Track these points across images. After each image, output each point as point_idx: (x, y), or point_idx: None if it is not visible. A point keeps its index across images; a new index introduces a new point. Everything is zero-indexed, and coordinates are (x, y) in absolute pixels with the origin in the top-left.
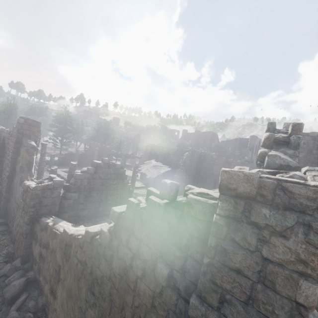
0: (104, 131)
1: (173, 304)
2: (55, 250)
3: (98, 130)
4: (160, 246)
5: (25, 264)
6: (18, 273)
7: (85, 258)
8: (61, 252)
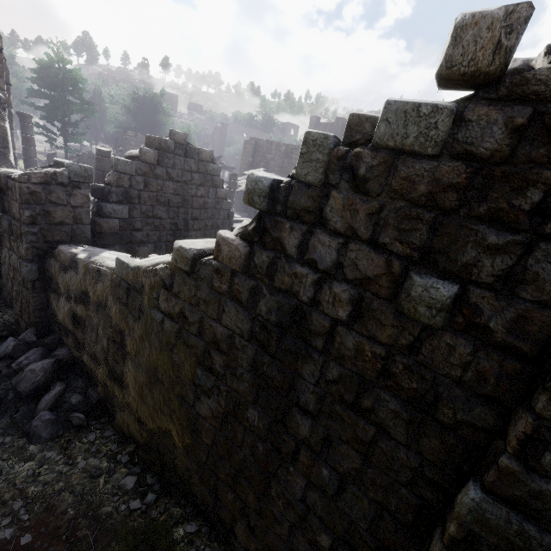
0: (150, 117)
1: (456, 364)
2: (104, 304)
3: (137, 115)
4: (423, 234)
5: (44, 338)
6: (35, 351)
7: (180, 306)
8: (119, 306)
